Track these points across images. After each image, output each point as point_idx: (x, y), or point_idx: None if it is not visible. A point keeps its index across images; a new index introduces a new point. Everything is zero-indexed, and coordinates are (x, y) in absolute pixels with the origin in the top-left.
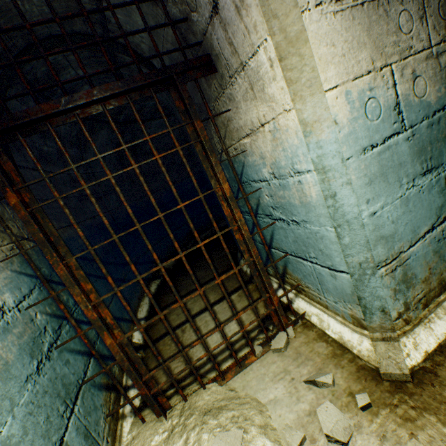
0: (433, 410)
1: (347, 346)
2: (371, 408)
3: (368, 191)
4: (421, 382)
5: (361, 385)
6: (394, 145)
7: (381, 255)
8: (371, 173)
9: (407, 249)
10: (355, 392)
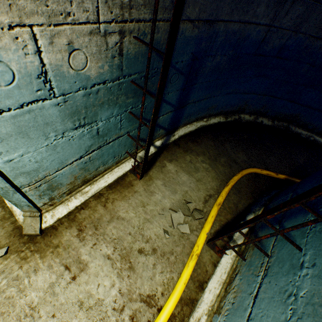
0: (41, 251)
1: (14, 214)
2: (7, 255)
3: (0, 147)
4: (46, 235)
5: (9, 240)
6: (38, 109)
7: (24, 182)
8: (2, 133)
9: (54, 173)
10: (2, 246)
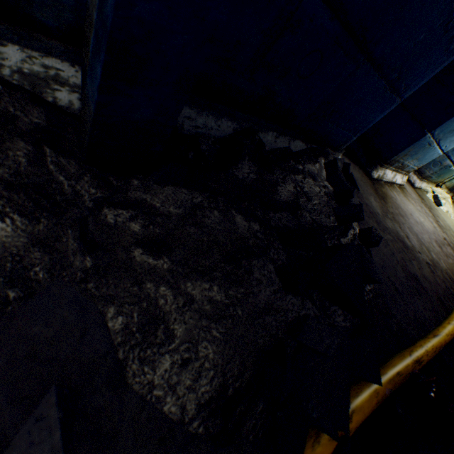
0: None
1: None
2: None
3: None
4: None
5: None
6: None
7: None
8: None
9: None
10: None
